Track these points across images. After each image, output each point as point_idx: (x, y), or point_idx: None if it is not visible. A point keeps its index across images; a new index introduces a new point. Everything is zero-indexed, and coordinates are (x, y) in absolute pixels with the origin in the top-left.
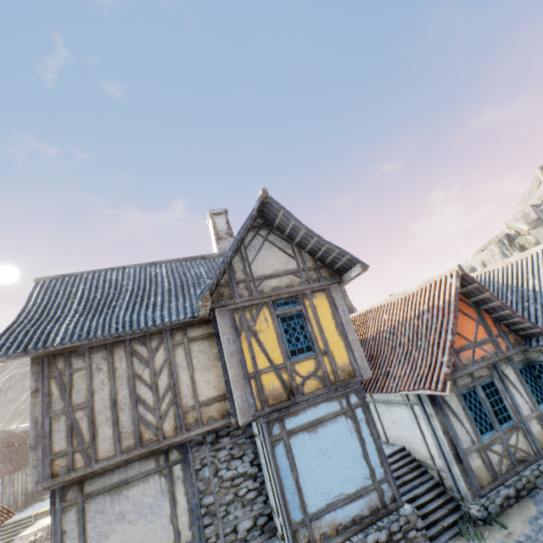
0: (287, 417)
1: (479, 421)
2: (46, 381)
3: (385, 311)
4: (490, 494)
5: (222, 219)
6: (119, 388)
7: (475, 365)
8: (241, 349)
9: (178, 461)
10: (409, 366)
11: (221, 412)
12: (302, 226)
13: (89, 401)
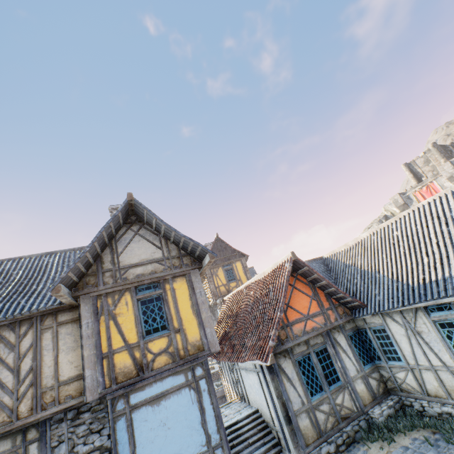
0: (132, 393)
1: (311, 384)
2: None
3: (252, 288)
4: (314, 451)
5: None
6: None
7: (305, 335)
8: (98, 331)
9: (35, 440)
10: (255, 338)
11: (79, 390)
12: (162, 222)
13: None
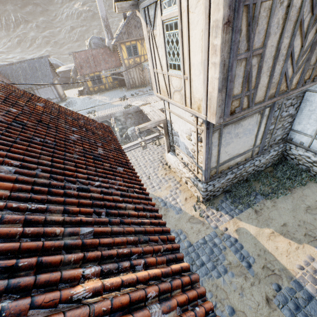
0: None
1: None
2: (240, 9)
3: None
4: None
5: None
6: (284, 35)
7: None
8: None
9: (270, 106)
10: None
11: None
12: None
13: (264, 47)
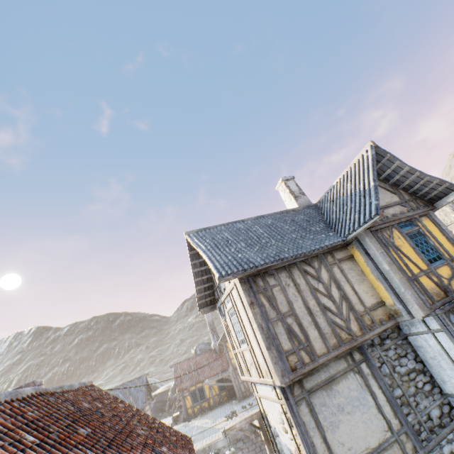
0: None
1: None
2: (256, 295)
3: None
4: None
5: (292, 183)
6: (307, 299)
7: None
8: (395, 259)
9: (362, 360)
10: None
11: (385, 315)
12: (406, 165)
13: (292, 309)
